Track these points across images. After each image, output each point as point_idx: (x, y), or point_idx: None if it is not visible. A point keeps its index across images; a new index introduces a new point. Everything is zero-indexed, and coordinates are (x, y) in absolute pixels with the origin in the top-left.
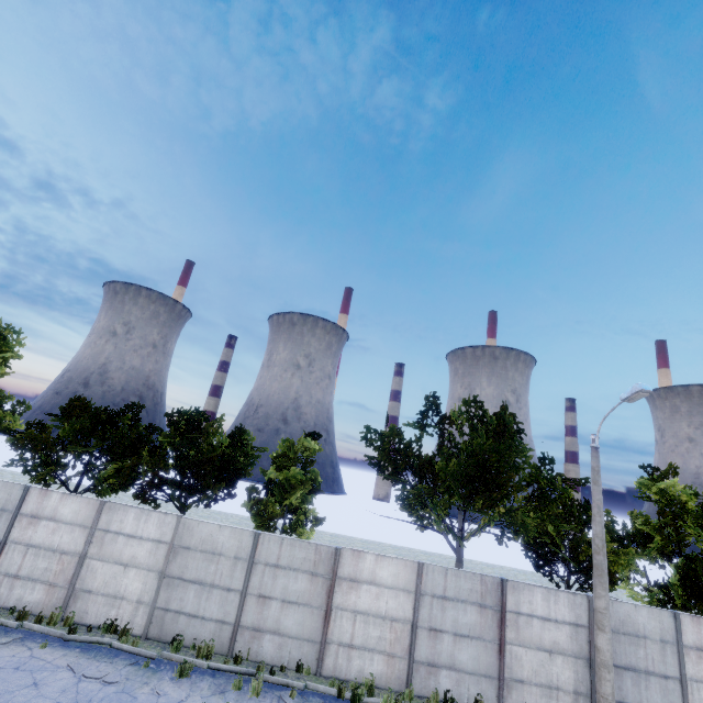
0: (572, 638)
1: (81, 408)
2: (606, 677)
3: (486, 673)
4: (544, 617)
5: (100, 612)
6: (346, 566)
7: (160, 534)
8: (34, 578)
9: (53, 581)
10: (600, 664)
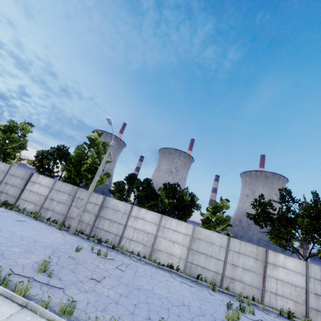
0: None
1: (135, 177)
2: None
3: None
4: None
5: (165, 259)
6: (270, 258)
7: (186, 231)
8: (138, 241)
9: (145, 244)
10: None
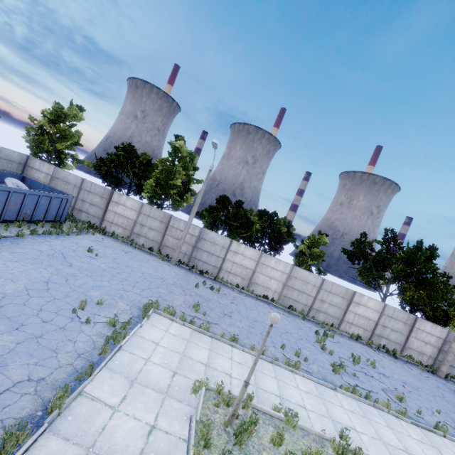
0: (436, 341)
1: (229, 202)
2: (451, 355)
3: (399, 343)
4: (428, 332)
5: (261, 291)
6: (356, 298)
7: (284, 270)
8: (236, 274)
9: (243, 277)
10: (450, 351)
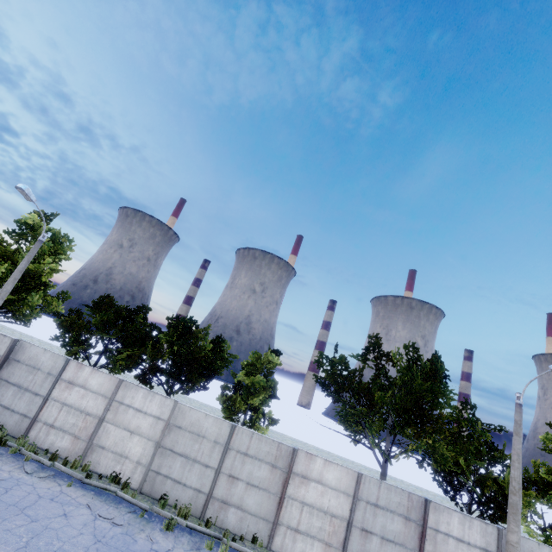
0: None
1: (109, 304)
2: None
3: None
4: (458, 538)
5: (109, 465)
6: (300, 464)
7: (160, 412)
8: (64, 429)
9: (77, 434)
10: None
